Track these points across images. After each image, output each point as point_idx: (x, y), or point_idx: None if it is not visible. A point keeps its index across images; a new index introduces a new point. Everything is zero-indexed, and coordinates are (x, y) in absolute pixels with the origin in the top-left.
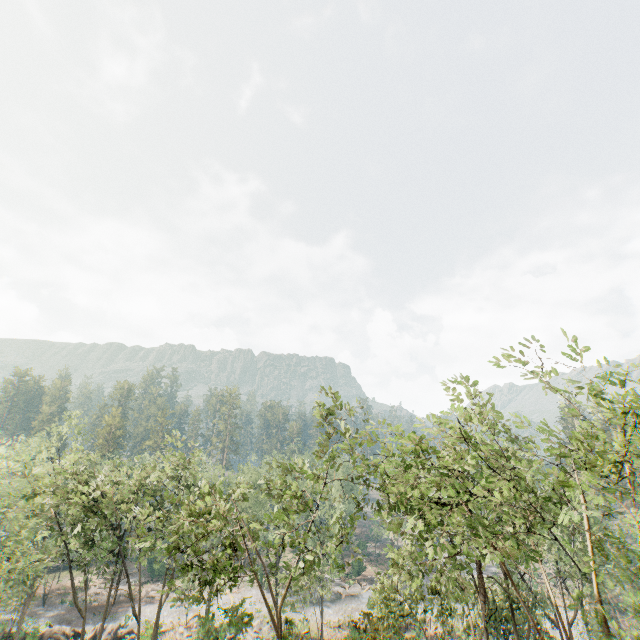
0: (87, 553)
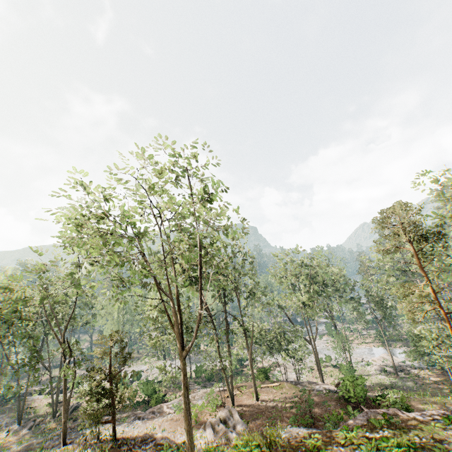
0: None
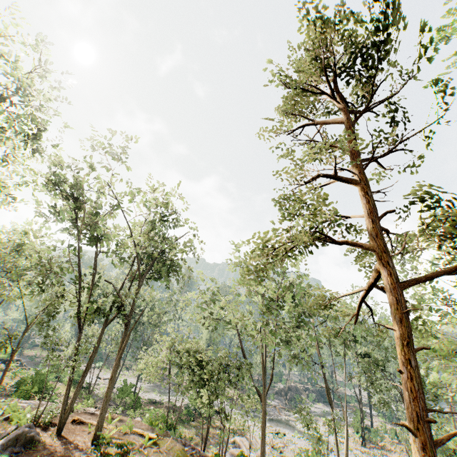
0: None
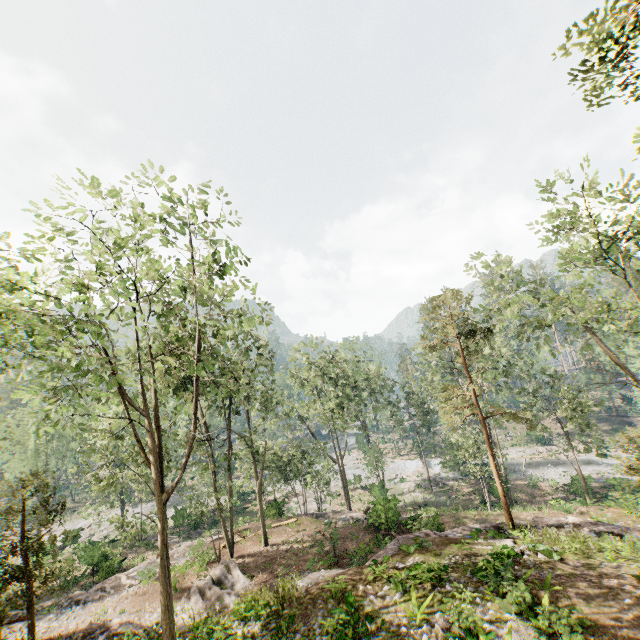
0: None
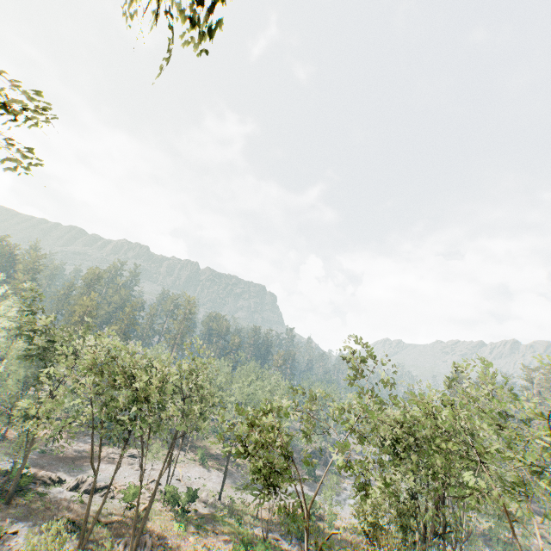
0: (118, 427)
